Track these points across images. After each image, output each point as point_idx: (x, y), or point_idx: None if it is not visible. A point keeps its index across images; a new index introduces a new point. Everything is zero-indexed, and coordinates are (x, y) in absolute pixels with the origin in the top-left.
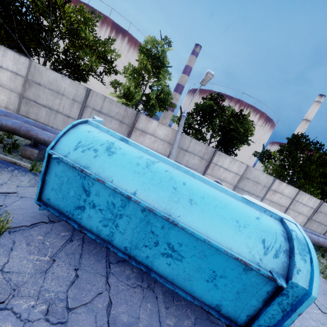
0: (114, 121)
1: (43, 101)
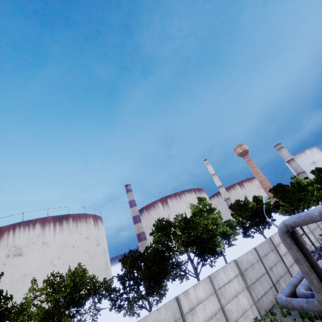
0: (271, 253)
1: (253, 278)
